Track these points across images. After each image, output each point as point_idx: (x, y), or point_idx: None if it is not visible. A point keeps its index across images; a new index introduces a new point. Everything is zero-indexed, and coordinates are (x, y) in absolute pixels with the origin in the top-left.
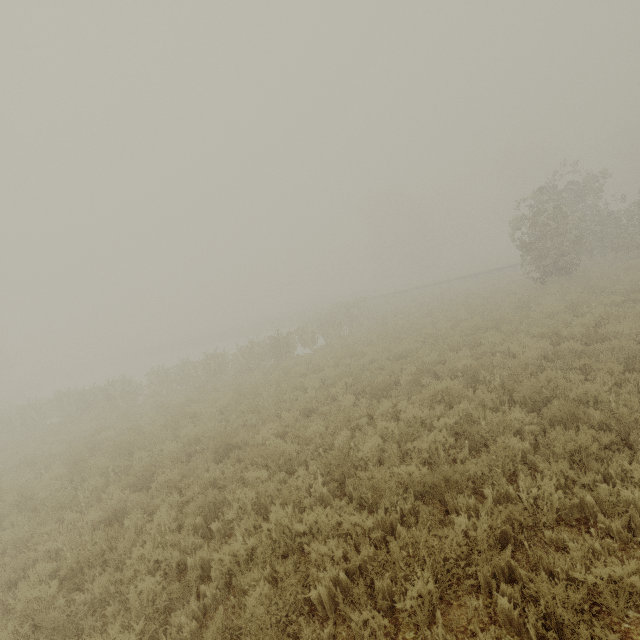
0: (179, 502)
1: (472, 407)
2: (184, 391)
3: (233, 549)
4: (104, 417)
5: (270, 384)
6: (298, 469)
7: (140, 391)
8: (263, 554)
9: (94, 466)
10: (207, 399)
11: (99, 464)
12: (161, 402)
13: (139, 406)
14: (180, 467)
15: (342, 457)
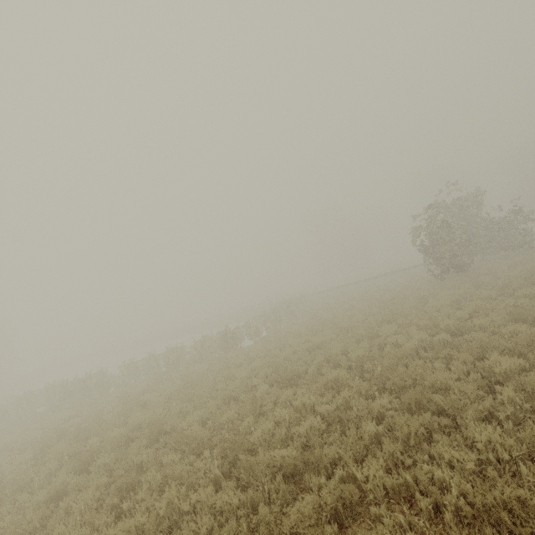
0: (106, 484)
1: (351, 394)
2: (146, 381)
3: (127, 526)
4: (78, 406)
5: (212, 374)
6: (205, 452)
7: (113, 381)
8: (150, 531)
9: (53, 451)
10: (159, 389)
11: (58, 449)
12: (123, 392)
13: (108, 395)
14: (116, 451)
15: (237, 441)
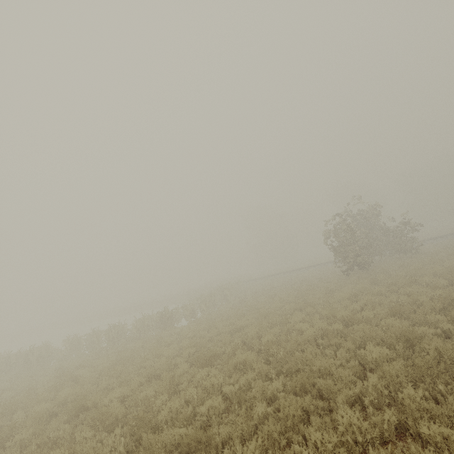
0: None
1: (253, 376)
2: (85, 356)
3: None
4: (15, 378)
5: (145, 351)
6: (116, 430)
7: (55, 355)
8: None
9: None
10: (94, 364)
11: None
12: (61, 366)
13: (47, 369)
14: (35, 427)
15: (146, 419)
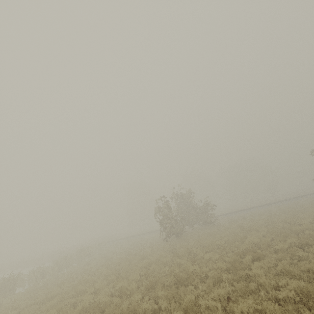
0: None
1: None
2: None
3: None
4: None
5: None
6: None
7: None
8: None
9: None
10: None
11: None
12: None
13: None
14: None
15: None
